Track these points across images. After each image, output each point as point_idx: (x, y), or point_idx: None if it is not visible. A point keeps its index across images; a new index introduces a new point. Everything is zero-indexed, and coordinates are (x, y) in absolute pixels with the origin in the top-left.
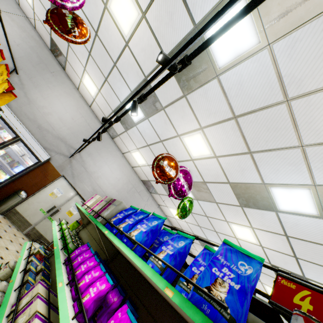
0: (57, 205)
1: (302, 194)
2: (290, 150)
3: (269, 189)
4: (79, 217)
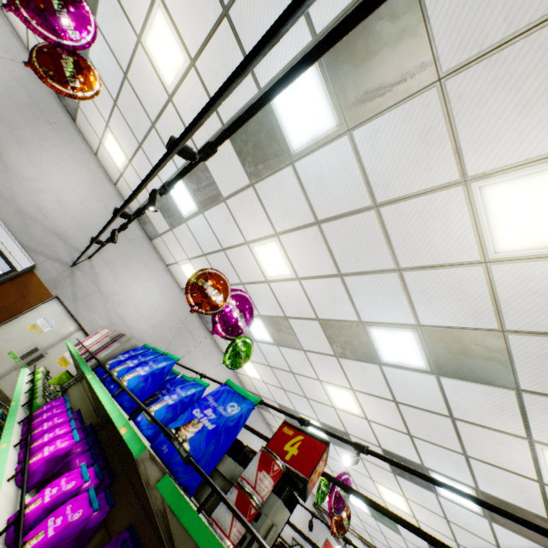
0: (41, 347)
1: (406, 337)
2: (386, 275)
3: (368, 329)
4: None
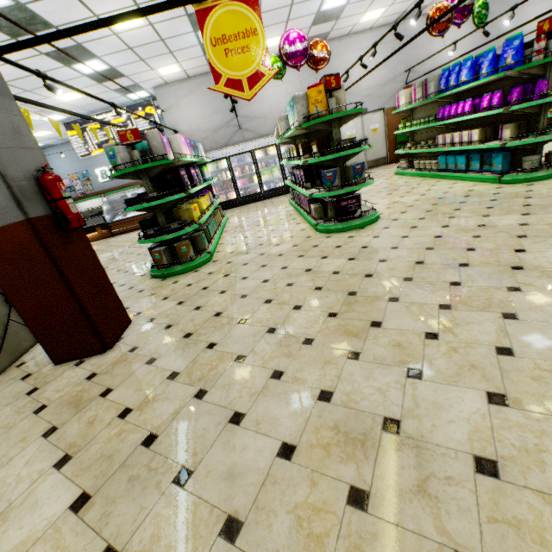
0: (361, 138)
1: None
2: None
3: None
4: (383, 124)
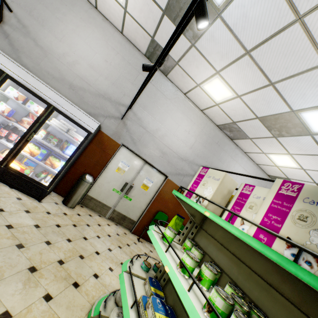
0: (128, 181)
1: None
2: None
3: None
4: (156, 189)
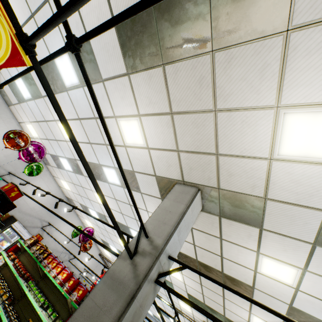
0: None
1: (113, 172)
2: (103, 146)
3: (102, 168)
4: None
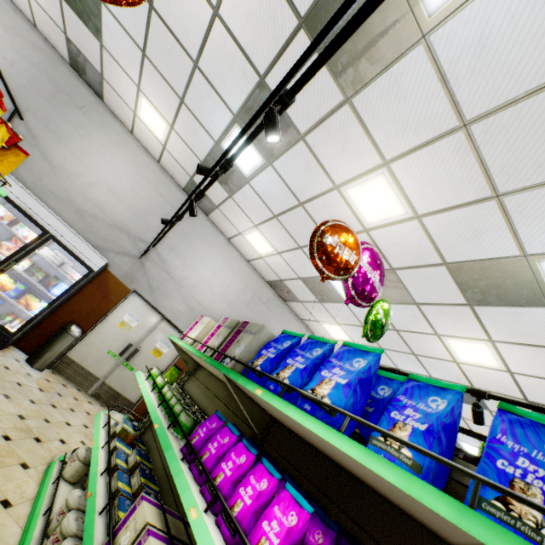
0: (134, 342)
1: None
2: None
3: (537, 264)
4: (174, 357)
